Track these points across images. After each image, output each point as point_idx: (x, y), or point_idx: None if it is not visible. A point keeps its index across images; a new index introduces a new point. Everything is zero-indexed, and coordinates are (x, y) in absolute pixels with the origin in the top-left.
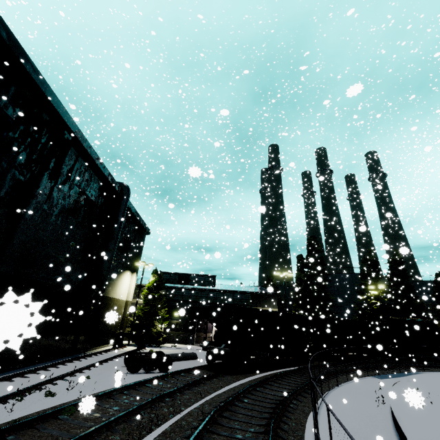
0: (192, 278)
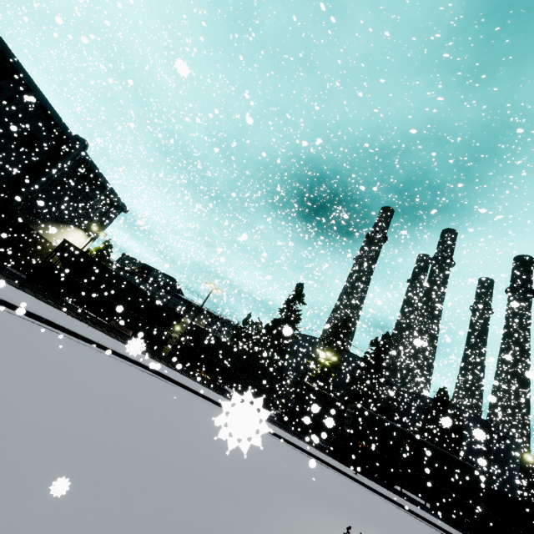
0: (153, 272)
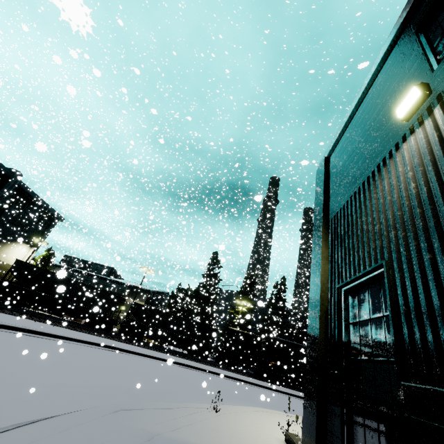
0: (94, 266)
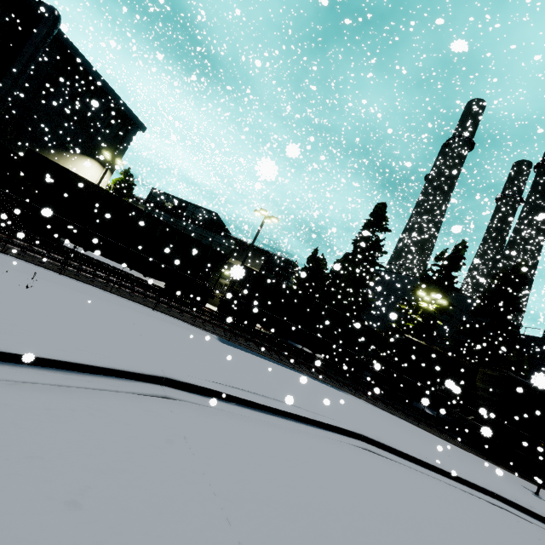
0: (190, 208)
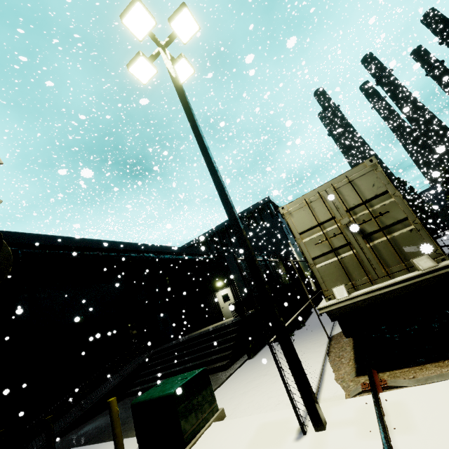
0: None
